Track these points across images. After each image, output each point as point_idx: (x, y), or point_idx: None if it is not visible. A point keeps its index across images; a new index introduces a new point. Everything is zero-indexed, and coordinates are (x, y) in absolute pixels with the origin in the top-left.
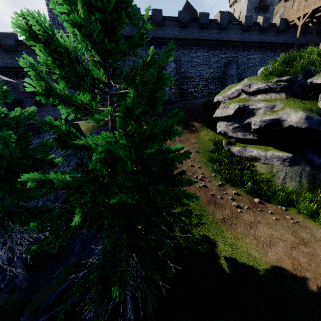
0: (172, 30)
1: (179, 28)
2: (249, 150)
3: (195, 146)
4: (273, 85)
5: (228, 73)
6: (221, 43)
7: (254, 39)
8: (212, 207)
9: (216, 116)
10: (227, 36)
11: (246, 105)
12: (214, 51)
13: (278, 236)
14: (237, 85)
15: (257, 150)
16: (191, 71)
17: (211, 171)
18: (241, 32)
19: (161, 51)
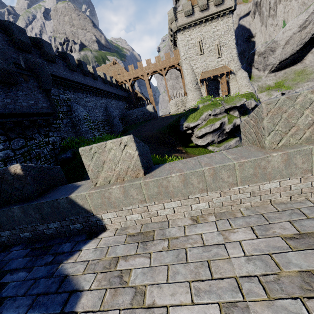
0: (65, 71)
1: (69, 70)
2: (228, 143)
3: None
4: (222, 109)
5: (112, 115)
6: (98, 90)
7: (110, 90)
8: None
9: (204, 133)
10: (99, 85)
11: (222, 120)
12: (96, 97)
13: None
14: (204, 112)
15: (231, 141)
16: (91, 115)
17: None
18: (104, 84)
19: (61, 93)
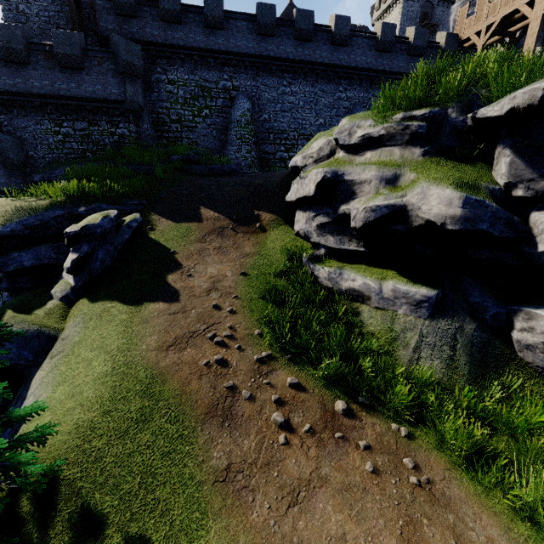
0: (244, 39)
1: (257, 35)
2: (347, 275)
3: (247, 261)
4: (396, 127)
5: None
6: (339, 70)
7: (399, 68)
8: (214, 427)
9: (290, 198)
10: (350, 58)
11: (338, 173)
12: (325, 86)
13: (358, 543)
14: (331, 131)
15: (362, 277)
16: (282, 119)
17: (256, 322)
18: (375, 54)
19: (224, 78)
